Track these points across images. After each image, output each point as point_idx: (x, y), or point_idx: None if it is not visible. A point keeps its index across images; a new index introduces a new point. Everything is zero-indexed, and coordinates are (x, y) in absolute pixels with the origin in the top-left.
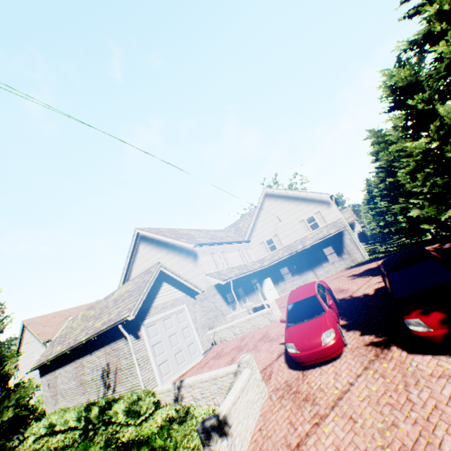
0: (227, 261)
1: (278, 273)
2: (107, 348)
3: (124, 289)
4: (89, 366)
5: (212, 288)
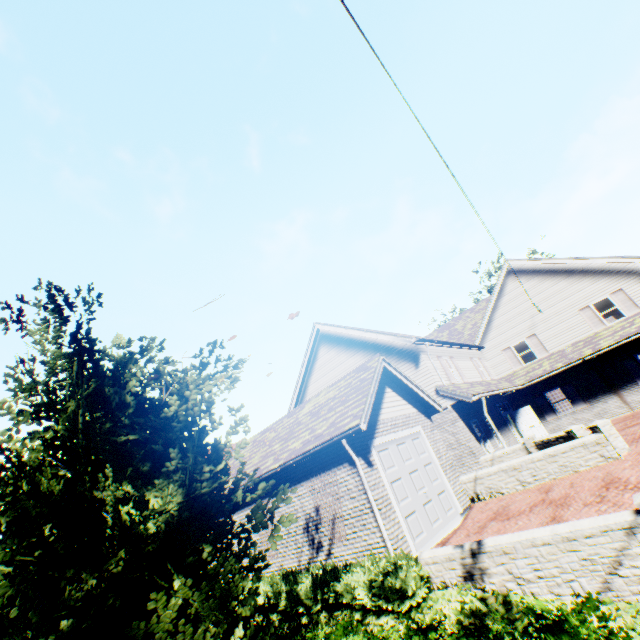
0: (459, 371)
1: (543, 400)
2: (314, 481)
3: (321, 398)
4: (281, 512)
5: (448, 409)
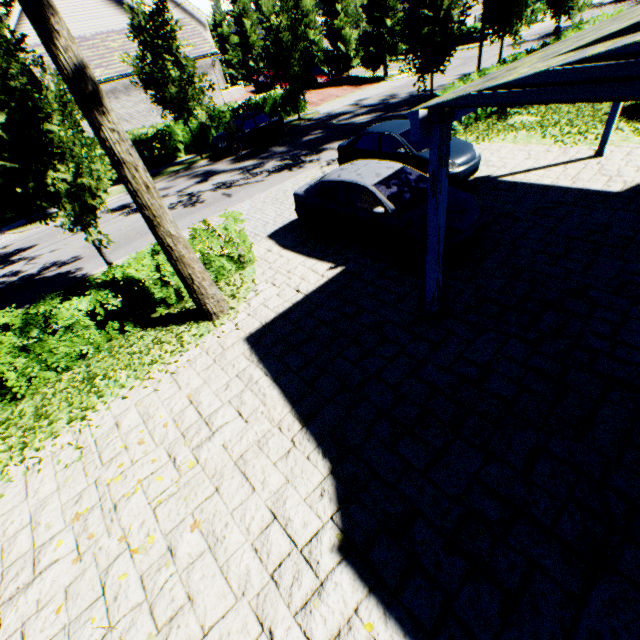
0: None
1: None
2: None
3: None
4: None
5: None
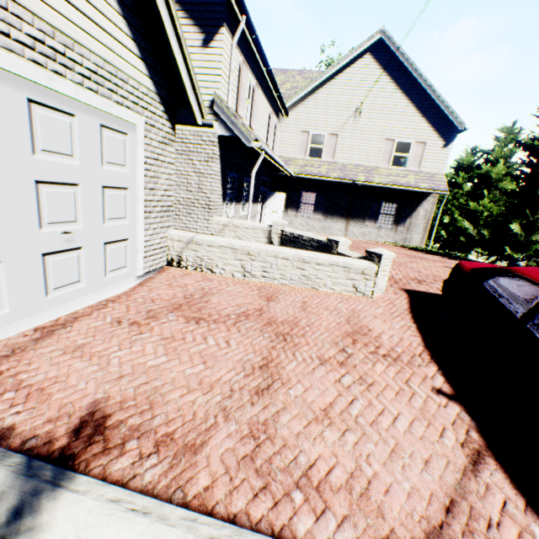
0: (255, 111)
1: (297, 196)
2: None
3: None
4: None
5: (213, 140)
